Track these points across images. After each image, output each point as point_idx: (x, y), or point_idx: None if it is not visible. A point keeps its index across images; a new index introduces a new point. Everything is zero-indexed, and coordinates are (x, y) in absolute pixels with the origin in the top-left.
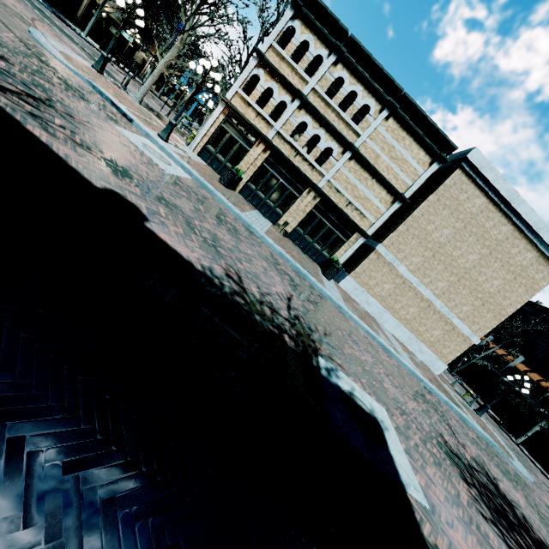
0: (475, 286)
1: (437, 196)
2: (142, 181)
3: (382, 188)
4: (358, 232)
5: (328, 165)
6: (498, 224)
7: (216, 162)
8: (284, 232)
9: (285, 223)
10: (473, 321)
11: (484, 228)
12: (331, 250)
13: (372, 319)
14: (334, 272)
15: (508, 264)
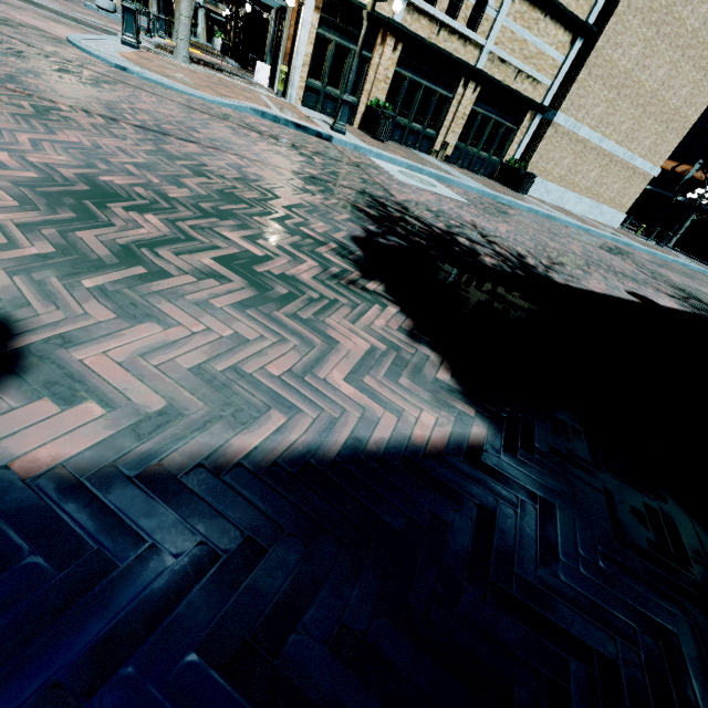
0: (661, 109)
1: (628, 1)
2: (552, 251)
3: (558, 25)
4: (531, 110)
5: (486, 25)
6: (698, 5)
7: (329, 102)
8: (443, 157)
9: (444, 146)
10: (654, 152)
11: (680, 22)
12: (499, 150)
13: (565, 211)
14: (532, 183)
15: (700, 60)
